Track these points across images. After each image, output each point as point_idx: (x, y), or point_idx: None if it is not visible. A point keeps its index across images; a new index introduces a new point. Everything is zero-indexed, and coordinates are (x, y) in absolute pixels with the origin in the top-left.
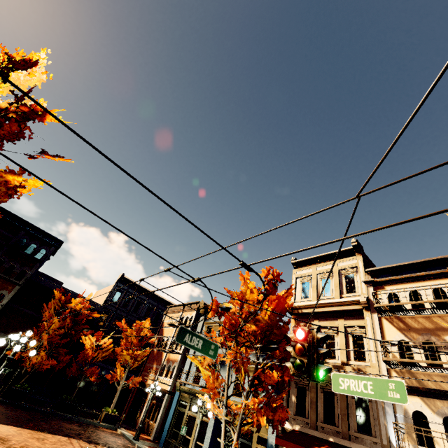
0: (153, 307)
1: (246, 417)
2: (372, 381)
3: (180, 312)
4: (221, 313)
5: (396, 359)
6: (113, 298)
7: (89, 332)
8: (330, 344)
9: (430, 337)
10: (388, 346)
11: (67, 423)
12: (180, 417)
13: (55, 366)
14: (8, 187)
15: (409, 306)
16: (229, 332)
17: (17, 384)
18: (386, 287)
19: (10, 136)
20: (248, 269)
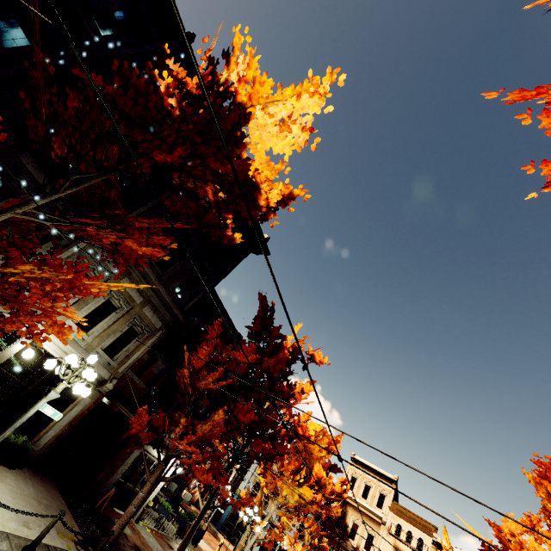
0: None
1: None
2: None
3: None
4: None
5: None
6: None
7: None
8: (354, 529)
9: None
10: None
11: None
12: (236, 515)
13: None
14: None
15: (404, 538)
16: None
17: None
18: (398, 518)
19: None
20: None
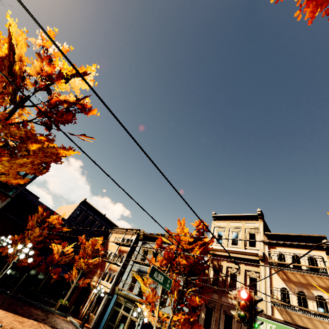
0: (102, 226)
1: (174, 327)
2: (276, 325)
3: (123, 234)
4: (163, 247)
5: (280, 302)
6: (75, 215)
7: (58, 241)
8: (233, 280)
9: (303, 289)
10: (273, 290)
11: (34, 308)
12: (116, 314)
13: (30, 264)
14: (57, 157)
15: (291, 265)
16: (166, 262)
17: (0, 274)
18: (276, 247)
19: (65, 122)
20: (235, 263)
